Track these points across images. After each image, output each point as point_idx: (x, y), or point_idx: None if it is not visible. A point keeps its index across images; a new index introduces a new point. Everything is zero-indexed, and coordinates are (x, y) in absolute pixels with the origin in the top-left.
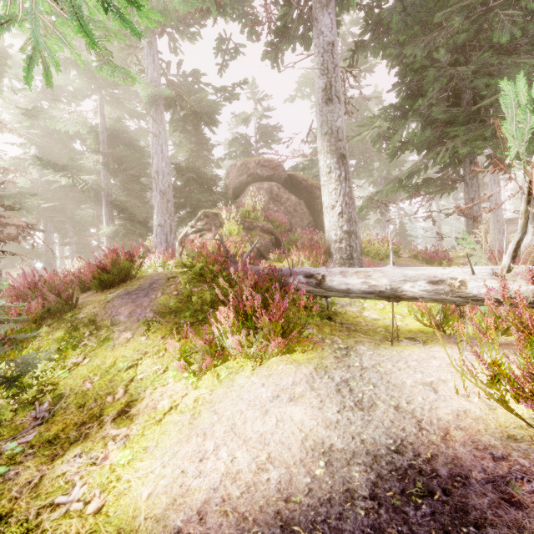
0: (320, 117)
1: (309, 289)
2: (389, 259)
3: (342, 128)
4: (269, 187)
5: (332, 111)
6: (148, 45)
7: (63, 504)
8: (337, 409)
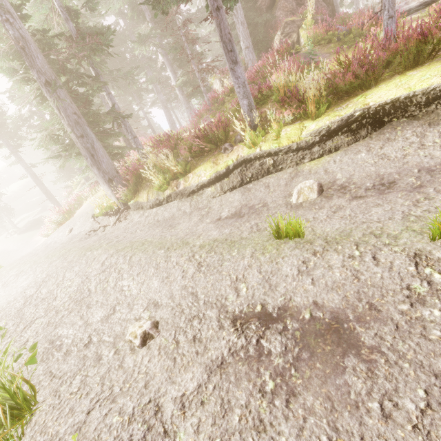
0: None
1: None
2: None
3: None
4: None
5: None
6: None
7: None
8: None
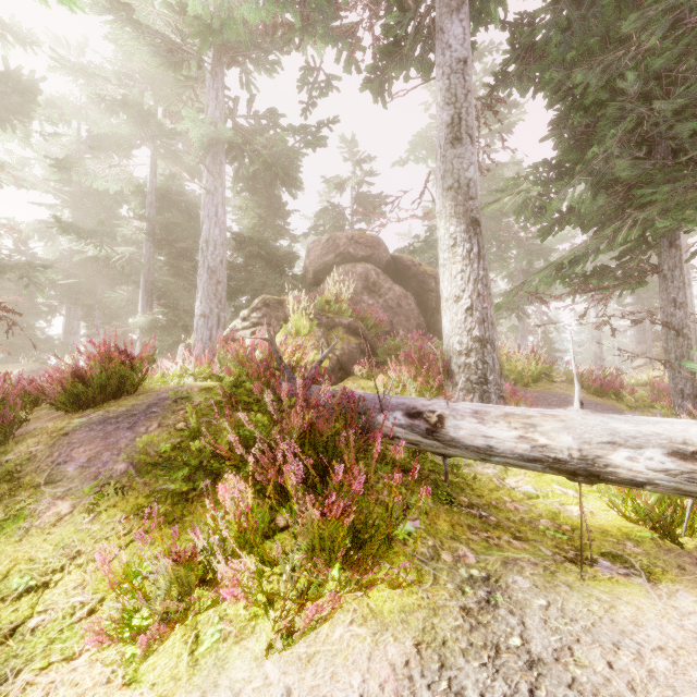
0: (442, 164)
1: (412, 439)
2: (537, 385)
3: (475, 180)
4: (365, 271)
5: (461, 155)
6: (211, 76)
7: None
8: None
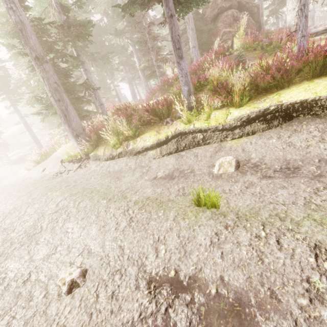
0: None
1: None
2: None
3: None
4: (232, 13)
5: None
6: None
7: None
8: None
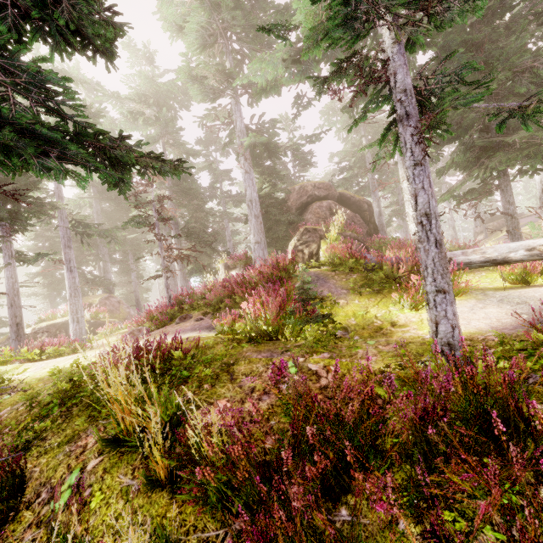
0: None
1: None
2: None
3: None
4: (328, 205)
5: None
6: (235, 103)
7: (428, 337)
8: (509, 306)
